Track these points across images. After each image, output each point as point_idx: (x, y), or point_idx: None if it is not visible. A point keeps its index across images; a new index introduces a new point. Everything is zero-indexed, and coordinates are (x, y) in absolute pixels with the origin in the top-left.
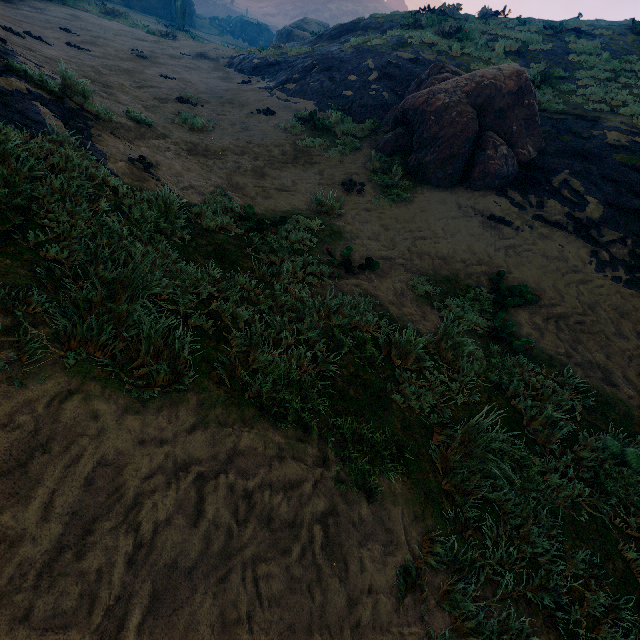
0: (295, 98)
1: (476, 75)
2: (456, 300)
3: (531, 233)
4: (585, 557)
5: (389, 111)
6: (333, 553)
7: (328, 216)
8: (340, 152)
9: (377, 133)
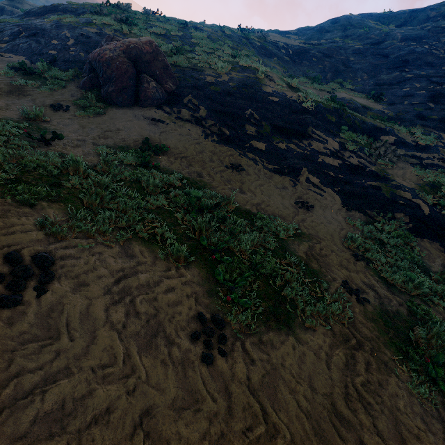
0: (8, 54)
1: (126, 41)
2: (122, 153)
3: (175, 125)
4: (154, 216)
5: (85, 64)
6: (0, 218)
7: (36, 121)
8: (51, 89)
9: (79, 78)
